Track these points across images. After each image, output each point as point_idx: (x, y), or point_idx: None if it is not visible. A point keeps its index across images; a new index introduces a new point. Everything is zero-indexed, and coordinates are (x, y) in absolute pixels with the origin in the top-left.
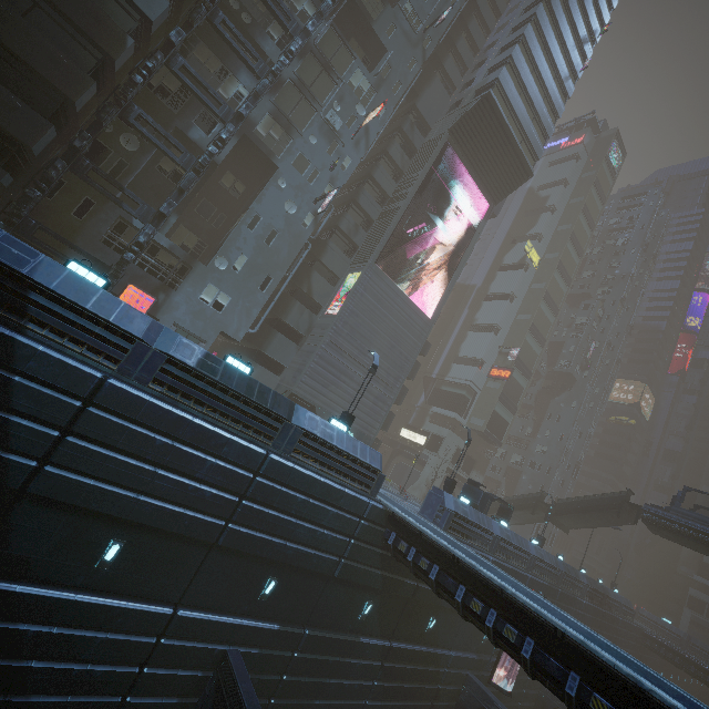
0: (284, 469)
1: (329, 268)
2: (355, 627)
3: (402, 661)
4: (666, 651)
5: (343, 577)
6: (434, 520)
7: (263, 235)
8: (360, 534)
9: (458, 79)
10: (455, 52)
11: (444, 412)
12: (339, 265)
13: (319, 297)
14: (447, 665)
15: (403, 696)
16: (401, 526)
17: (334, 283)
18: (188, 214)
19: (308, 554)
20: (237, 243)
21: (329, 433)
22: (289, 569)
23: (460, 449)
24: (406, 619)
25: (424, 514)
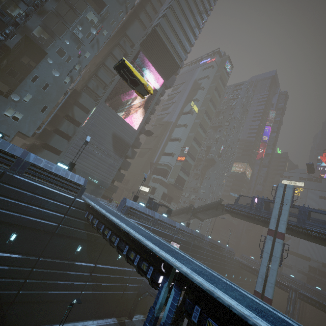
0: (16, 179)
1: (83, 105)
2: (72, 257)
3: (103, 273)
4: (246, 267)
5: (61, 233)
6: (122, 211)
7: (40, 85)
8: (70, 213)
9: (147, 23)
10: (146, 11)
11: (157, 177)
12: (89, 104)
13: (79, 118)
14: (130, 275)
15: (105, 289)
16: (90, 208)
17: (87, 112)
18: (2, 75)
19: (37, 221)
20: (25, 88)
21: (50, 166)
22: (26, 229)
23: (165, 192)
24: (104, 254)
25: (118, 209)
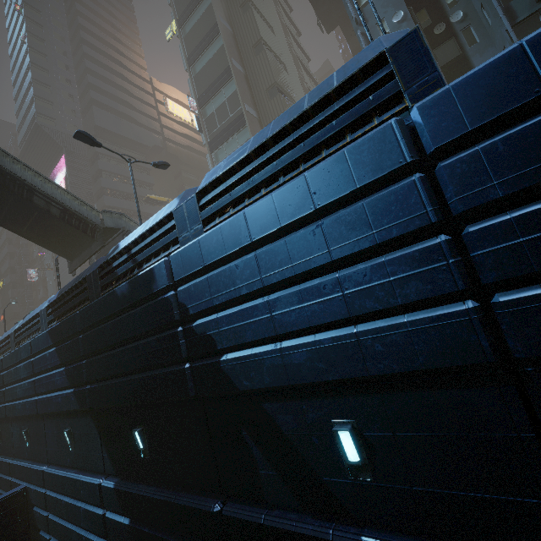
0: None
1: None
2: None
3: None
4: None
5: None
6: None
7: None
8: None
9: None
10: None
11: None
12: None
13: None
14: None
15: None
16: None
17: None
18: None
19: None
20: None
21: None
22: None
23: None
24: None
25: None
